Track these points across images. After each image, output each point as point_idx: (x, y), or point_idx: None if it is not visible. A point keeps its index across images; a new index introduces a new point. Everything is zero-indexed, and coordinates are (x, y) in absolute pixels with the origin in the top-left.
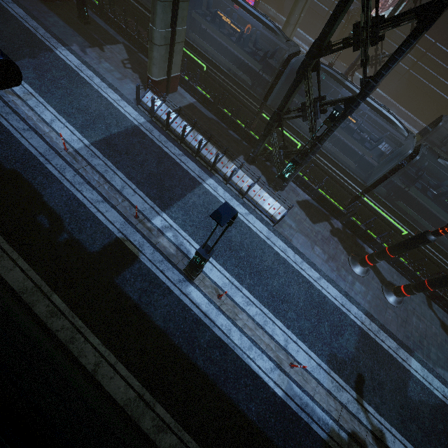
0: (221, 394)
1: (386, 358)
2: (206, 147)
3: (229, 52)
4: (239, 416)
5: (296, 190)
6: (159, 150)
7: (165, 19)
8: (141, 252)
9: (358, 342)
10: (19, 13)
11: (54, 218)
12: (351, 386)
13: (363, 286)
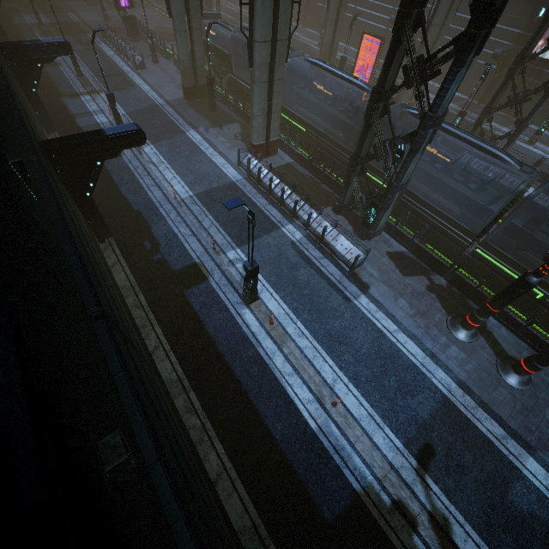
0: (250, 404)
1: (480, 441)
2: (290, 197)
3: (332, 115)
4: (263, 428)
5: (389, 241)
6: (247, 200)
7: (262, 95)
8: (210, 275)
9: (436, 410)
10: (169, 111)
11: (155, 244)
12: (411, 452)
13: (463, 353)
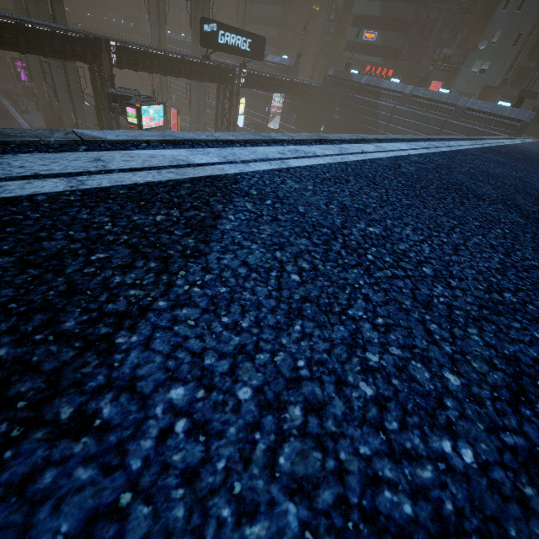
0: None
1: None
2: None
3: None
4: None
5: None
6: None
7: (69, 117)
8: None
9: None
10: None
11: None
12: None
13: None
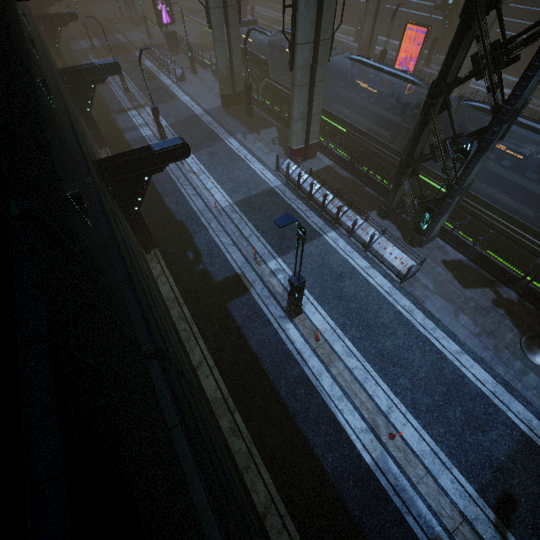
0: (297, 429)
1: None
2: (332, 202)
3: (374, 113)
4: (312, 459)
5: (444, 248)
6: (287, 207)
7: (302, 98)
8: (252, 287)
9: (514, 451)
10: (208, 120)
11: (197, 254)
12: (486, 501)
13: None
